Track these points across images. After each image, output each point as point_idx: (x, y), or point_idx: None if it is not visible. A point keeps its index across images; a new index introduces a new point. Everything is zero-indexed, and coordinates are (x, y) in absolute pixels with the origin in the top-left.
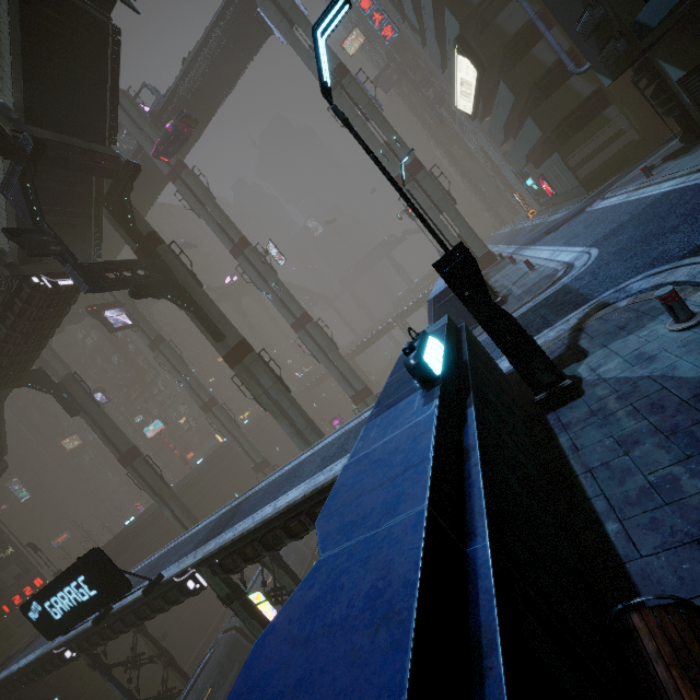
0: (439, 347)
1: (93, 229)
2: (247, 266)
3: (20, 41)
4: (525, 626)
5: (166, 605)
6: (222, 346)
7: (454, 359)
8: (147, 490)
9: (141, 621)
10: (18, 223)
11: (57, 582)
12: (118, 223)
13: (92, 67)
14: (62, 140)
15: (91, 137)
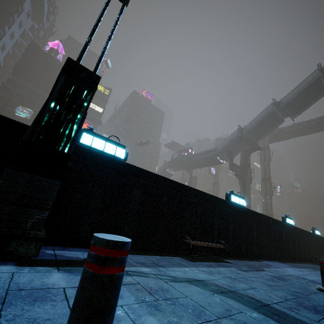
0: (319, 233)
1: (236, 154)
2: (264, 186)
3: (261, 120)
4: (310, 240)
5: None
6: None
7: (320, 239)
8: None
9: None
10: (226, 146)
11: None
12: (243, 156)
13: (270, 126)
14: (250, 137)
15: (256, 138)
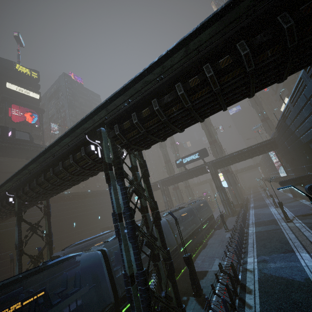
0: None
1: None
2: None
3: None
4: None
5: (198, 172)
6: (210, 139)
7: None
8: (168, 171)
9: (188, 176)
10: None
11: (190, 154)
12: None
13: None
14: None
15: None
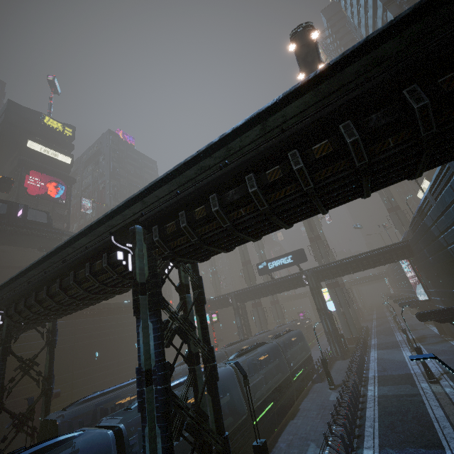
0: None
1: None
2: None
3: None
4: None
5: (291, 284)
6: (311, 234)
7: None
8: (246, 277)
9: (275, 290)
10: None
11: (279, 257)
12: None
13: None
14: None
15: None
